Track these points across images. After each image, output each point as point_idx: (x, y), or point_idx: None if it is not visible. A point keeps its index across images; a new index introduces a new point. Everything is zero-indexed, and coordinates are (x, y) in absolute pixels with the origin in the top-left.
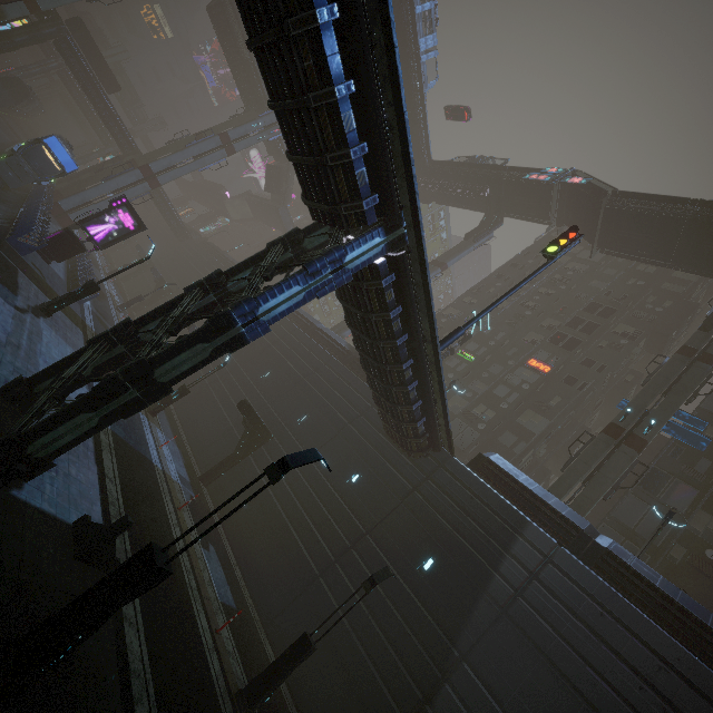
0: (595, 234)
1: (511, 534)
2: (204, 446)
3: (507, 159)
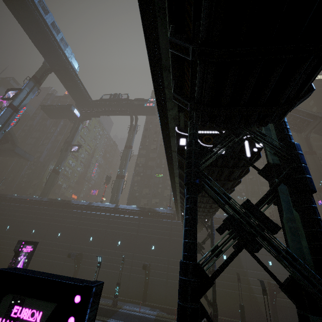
0: None
1: None
2: (125, 291)
3: (128, 94)
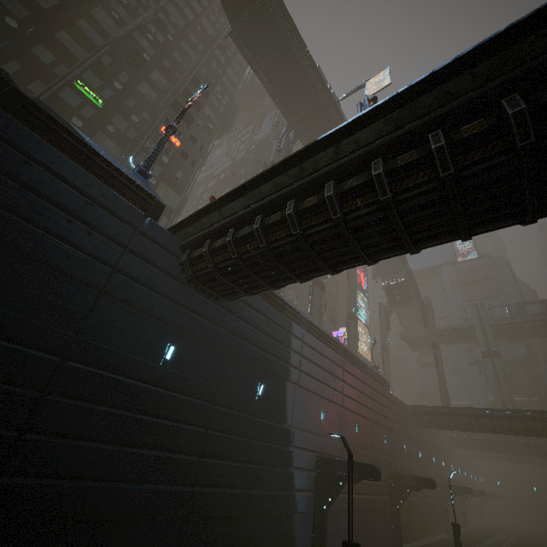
0: (244, 19)
1: (289, 336)
2: None
3: None
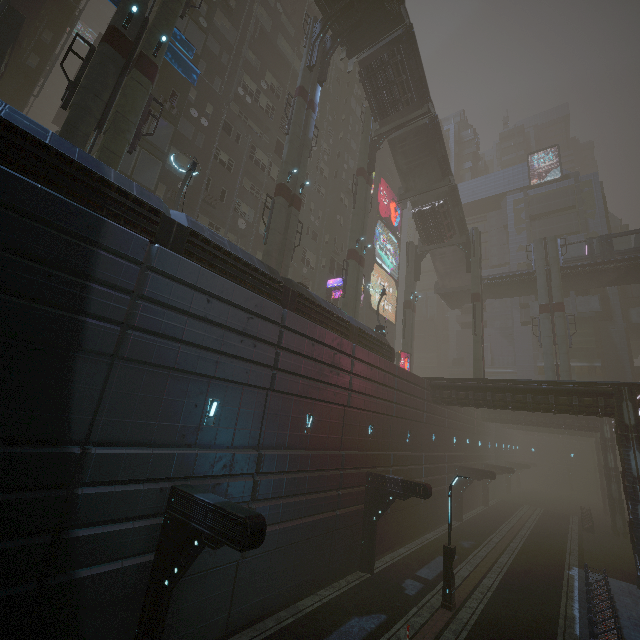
0: None
1: (86, 250)
2: None
3: None
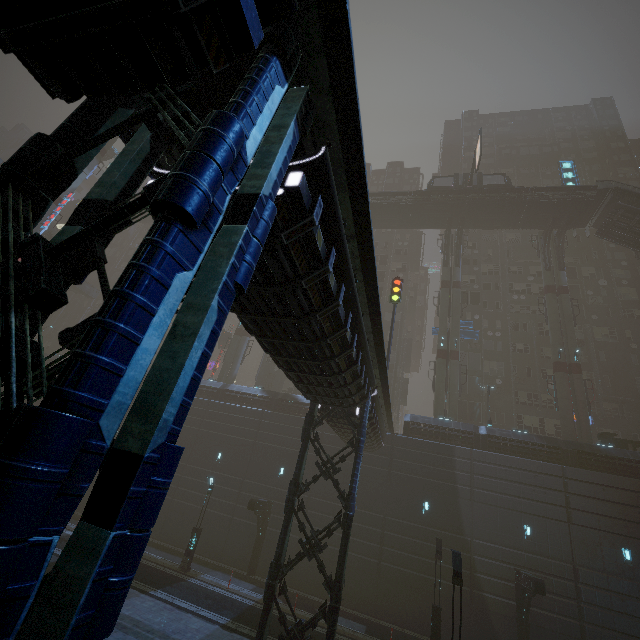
0: None
1: (451, 459)
2: (220, 548)
3: None
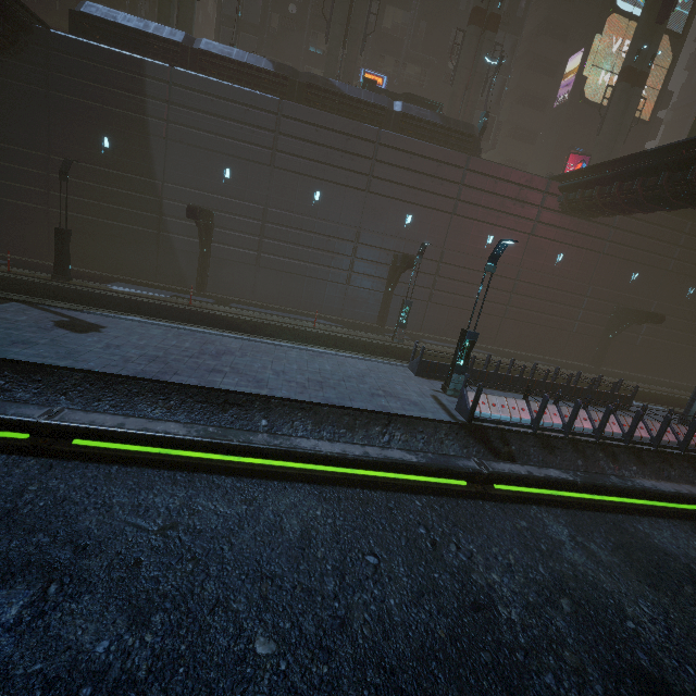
0: None
1: (140, 80)
2: None
3: None
